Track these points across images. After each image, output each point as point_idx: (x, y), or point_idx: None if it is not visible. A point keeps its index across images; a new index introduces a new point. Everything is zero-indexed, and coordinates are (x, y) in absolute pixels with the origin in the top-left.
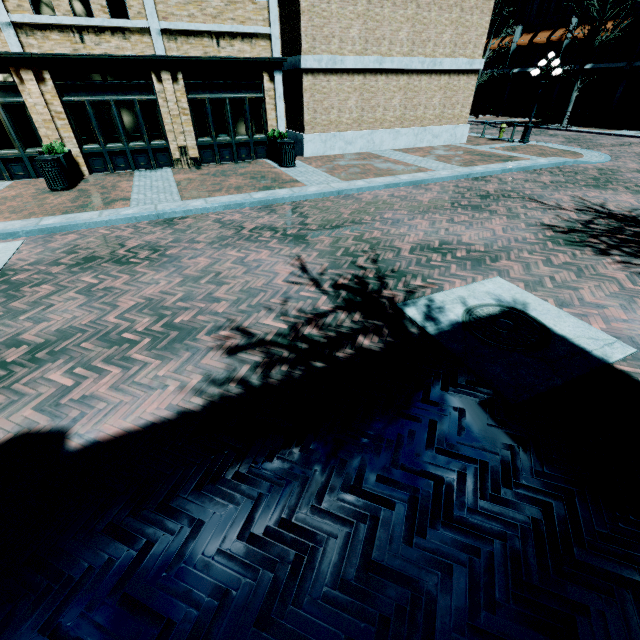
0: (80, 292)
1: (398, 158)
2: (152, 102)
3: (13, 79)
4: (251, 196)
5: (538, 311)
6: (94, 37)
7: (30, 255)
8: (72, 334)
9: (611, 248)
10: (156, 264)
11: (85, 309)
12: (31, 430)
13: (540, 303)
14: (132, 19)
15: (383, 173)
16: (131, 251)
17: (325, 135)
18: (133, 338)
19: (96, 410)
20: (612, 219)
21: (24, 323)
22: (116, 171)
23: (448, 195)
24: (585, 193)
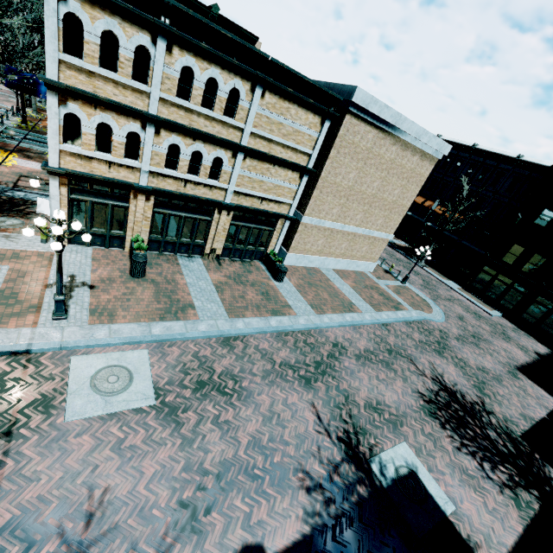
0: (213, 423)
1: (339, 286)
2: (207, 220)
3: (128, 194)
4: (269, 322)
5: (422, 474)
6: (193, 185)
7: (161, 371)
8: (229, 466)
9: (446, 422)
10: (242, 398)
11: (224, 442)
12: (247, 543)
13: (422, 467)
14: (220, 182)
15: (335, 307)
16: (221, 378)
17: (299, 255)
18: (260, 474)
19: (268, 531)
20: (446, 392)
21: (199, 452)
22: (163, 252)
23: (372, 345)
24: (434, 359)
